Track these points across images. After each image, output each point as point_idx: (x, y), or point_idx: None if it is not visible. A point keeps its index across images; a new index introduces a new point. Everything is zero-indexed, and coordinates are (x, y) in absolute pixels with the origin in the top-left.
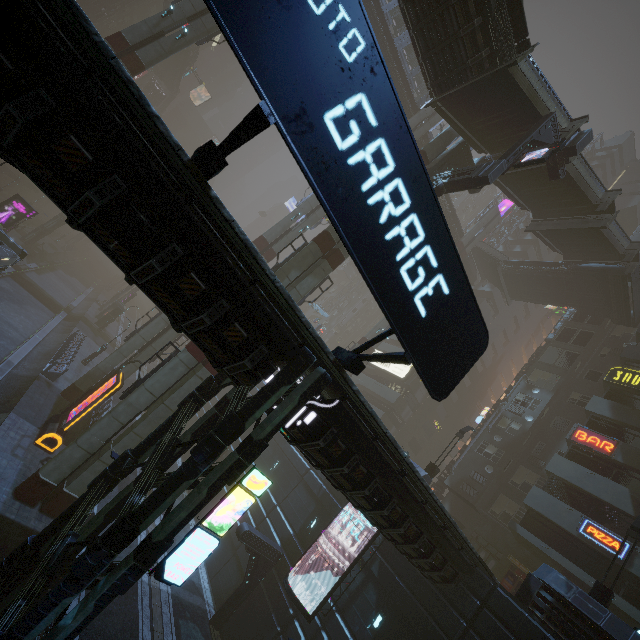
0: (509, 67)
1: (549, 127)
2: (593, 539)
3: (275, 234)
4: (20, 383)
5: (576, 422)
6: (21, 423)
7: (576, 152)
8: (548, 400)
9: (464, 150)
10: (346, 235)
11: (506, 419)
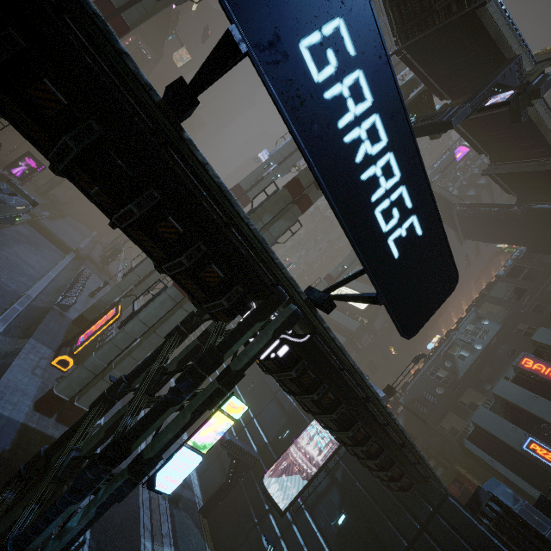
0: (477, 9)
1: (514, 70)
2: (535, 455)
3: (250, 182)
4: (38, 313)
5: (522, 350)
6: (39, 347)
7: (540, 94)
8: (496, 330)
9: (427, 97)
10: (321, 175)
11: (457, 347)
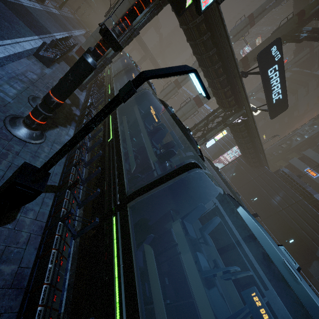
0: None
1: None
2: (307, 172)
3: None
4: None
5: None
6: None
7: None
8: (318, 130)
9: None
10: (265, 89)
11: (296, 136)
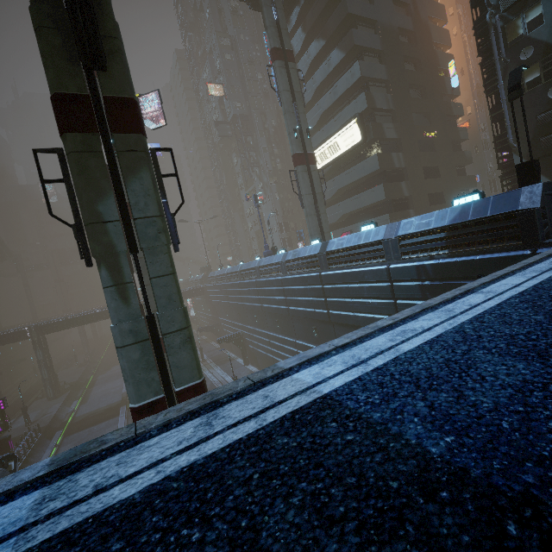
0: None
1: None
2: None
3: None
4: None
5: None
6: None
7: None
8: None
9: None
10: None
11: (512, 23)
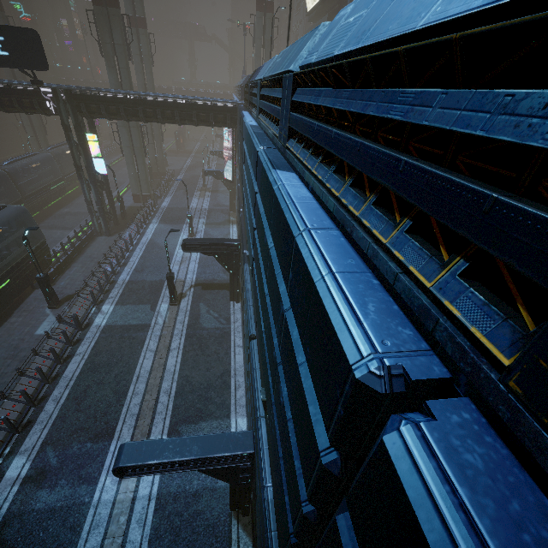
0: None
1: None
2: None
3: (129, 5)
4: None
5: None
6: None
7: None
8: None
9: None
10: None
11: None
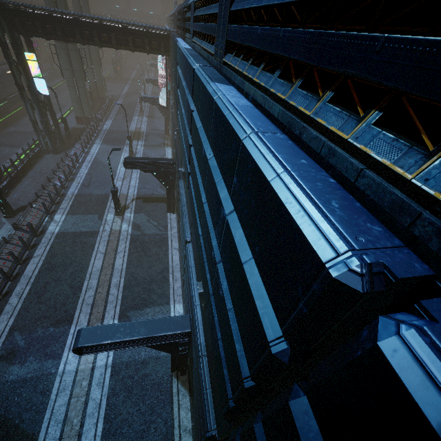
0: None
1: None
2: None
3: None
4: None
5: None
6: None
7: None
8: None
9: None
10: None
11: None
